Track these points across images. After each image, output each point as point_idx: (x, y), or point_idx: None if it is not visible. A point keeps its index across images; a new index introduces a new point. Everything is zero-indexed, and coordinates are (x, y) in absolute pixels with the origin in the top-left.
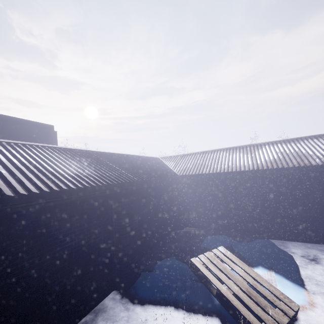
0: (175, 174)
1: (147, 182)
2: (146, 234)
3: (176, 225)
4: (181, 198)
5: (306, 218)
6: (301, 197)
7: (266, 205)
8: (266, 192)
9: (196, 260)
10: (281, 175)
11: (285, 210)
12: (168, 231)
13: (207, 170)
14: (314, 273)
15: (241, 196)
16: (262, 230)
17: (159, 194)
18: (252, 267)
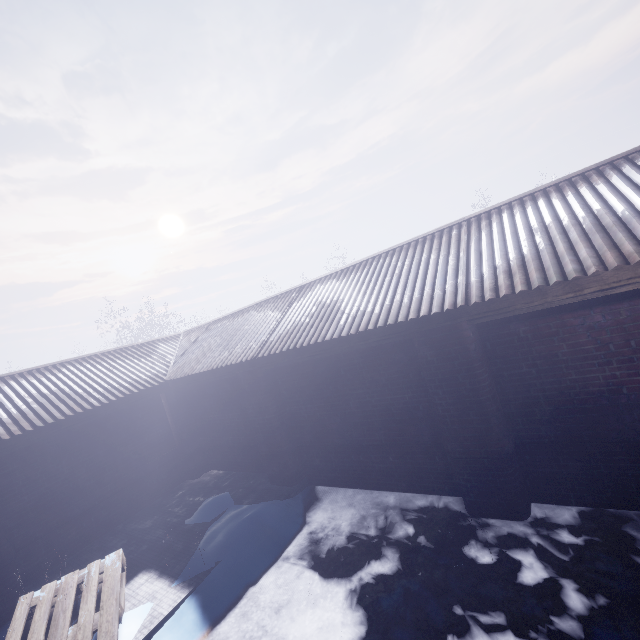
0: (157, 381)
1: (29, 436)
2: (64, 523)
3: (185, 471)
4: (186, 420)
5: (352, 444)
6: (339, 402)
7: (296, 422)
8: (291, 396)
9: (27, 599)
10: (303, 362)
11: (322, 429)
12: (156, 491)
13: (202, 366)
14: (284, 578)
15: (248, 413)
16: (288, 474)
17: (111, 434)
18: (173, 581)
